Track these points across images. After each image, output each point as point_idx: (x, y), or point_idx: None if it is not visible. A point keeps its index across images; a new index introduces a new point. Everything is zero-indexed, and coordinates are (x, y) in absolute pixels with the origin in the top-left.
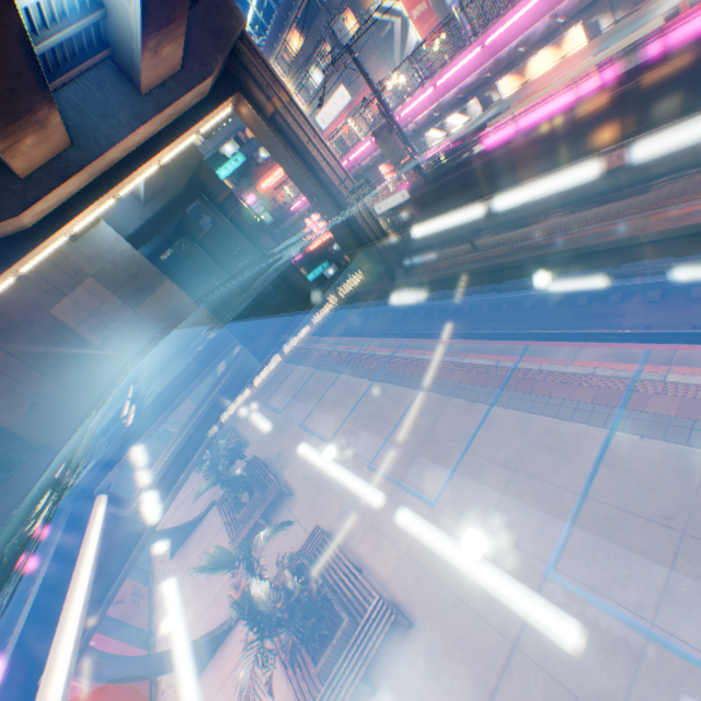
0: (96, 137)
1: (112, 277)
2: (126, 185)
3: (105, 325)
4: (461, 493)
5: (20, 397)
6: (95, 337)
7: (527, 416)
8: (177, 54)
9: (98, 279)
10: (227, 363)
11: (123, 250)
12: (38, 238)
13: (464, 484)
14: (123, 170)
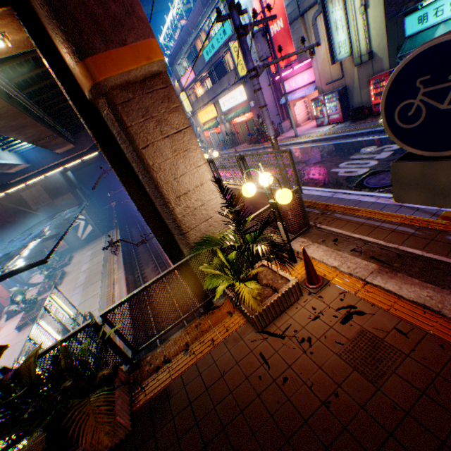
0: (40, 164)
1: (48, 187)
2: (50, 173)
3: (40, 203)
4: (78, 295)
5: (0, 220)
6: (35, 206)
7: (101, 283)
8: (72, 147)
9: (42, 186)
10: (84, 230)
11: (56, 178)
12: (15, 185)
13: (80, 293)
14: (49, 170)
